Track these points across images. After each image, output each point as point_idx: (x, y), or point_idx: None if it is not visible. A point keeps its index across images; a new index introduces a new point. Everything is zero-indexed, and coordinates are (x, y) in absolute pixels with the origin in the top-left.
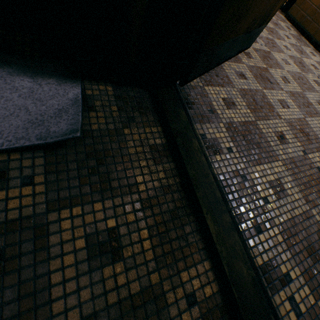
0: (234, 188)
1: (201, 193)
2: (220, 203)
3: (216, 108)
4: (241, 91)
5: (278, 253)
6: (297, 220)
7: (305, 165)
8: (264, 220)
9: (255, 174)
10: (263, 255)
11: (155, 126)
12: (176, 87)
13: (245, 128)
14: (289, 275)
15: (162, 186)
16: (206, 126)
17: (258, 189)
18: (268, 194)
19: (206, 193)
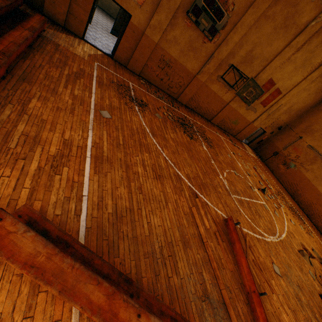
0: None
1: None
2: None
3: None
4: None
5: None
6: None
7: None
8: None
9: None
10: None
11: None
12: None
13: None
14: None
15: None
16: None
17: None
18: None
19: None
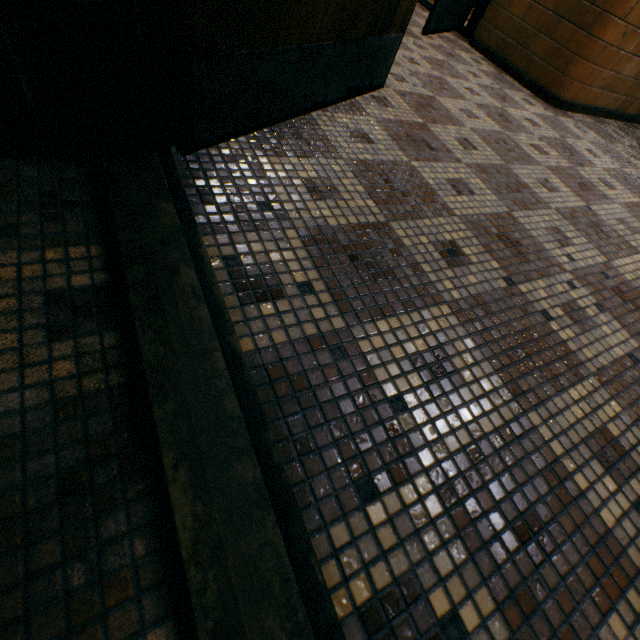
0: (305, 382)
1: (171, 406)
2: (234, 430)
3: (284, 199)
4: (357, 165)
5: (427, 554)
6: (488, 446)
7: (512, 308)
8: (390, 460)
9: (372, 341)
10: (375, 570)
11: (82, 243)
12: (171, 156)
13: (357, 238)
14: (460, 619)
15: (54, 400)
16: (246, 238)
17: (378, 377)
18: (408, 388)
19: (190, 406)
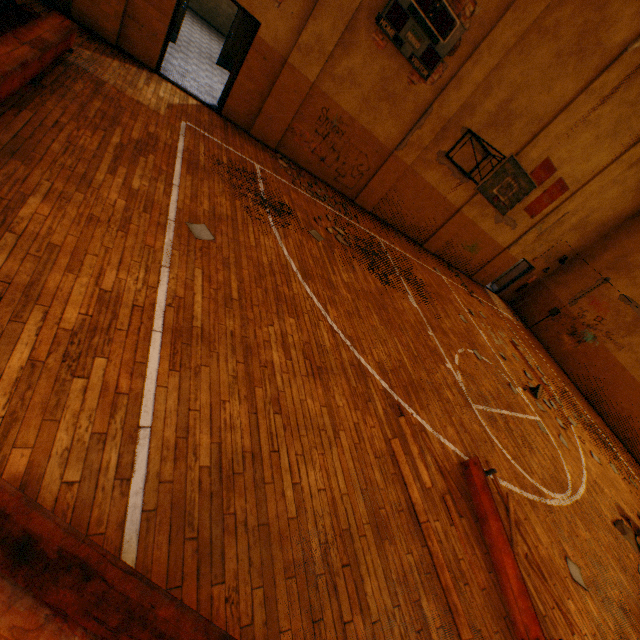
0: None
1: None
2: None
3: None
4: None
5: None
6: None
7: None
8: None
9: None
10: None
11: None
12: None
13: None
14: None
15: None
16: None
17: None
18: None
19: None
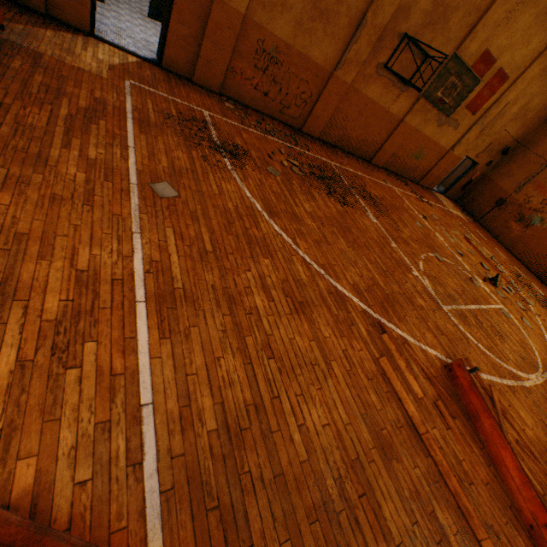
0: None
1: None
2: None
3: None
4: None
5: None
6: None
7: None
8: None
9: None
10: None
11: None
12: None
13: None
14: None
15: None
16: None
17: None
18: None
19: None
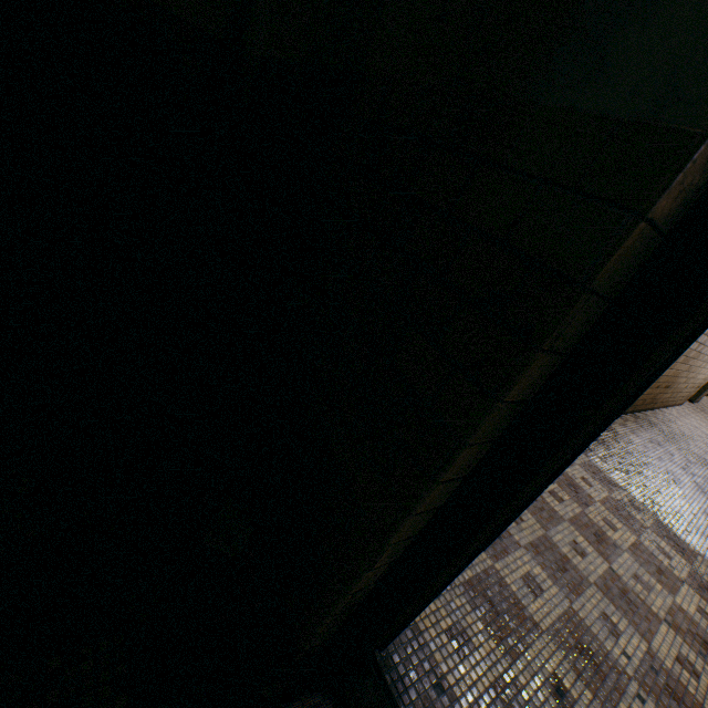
0: None
1: None
2: None
3: (444, 668)
4: (467, 588)
5: None
6: None
7: None
8: None
9: None
10: None
11: None
12: (374, 654)
13: (501, 701)
14: None
15: None
16: None
17: None
18: None
19: None
